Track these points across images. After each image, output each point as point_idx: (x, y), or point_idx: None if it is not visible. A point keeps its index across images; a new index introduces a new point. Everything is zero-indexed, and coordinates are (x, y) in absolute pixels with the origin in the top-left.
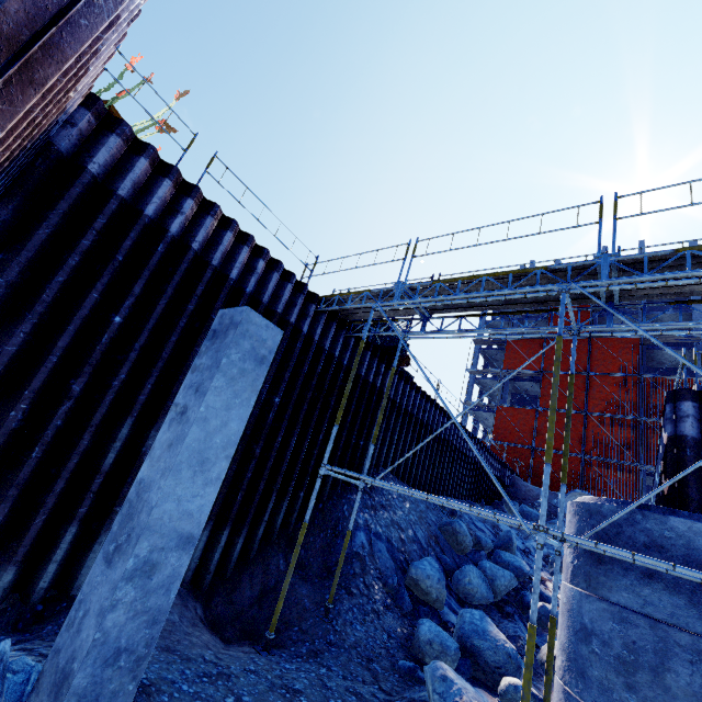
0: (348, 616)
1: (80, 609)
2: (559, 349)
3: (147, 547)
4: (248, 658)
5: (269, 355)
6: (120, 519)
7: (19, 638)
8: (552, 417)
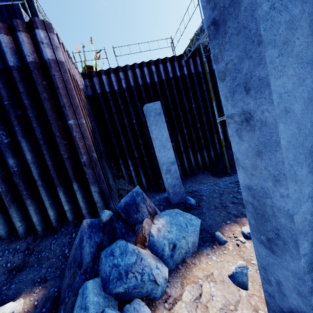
0: None
1: (164, 181)
2: None
3: (165, 167)
4: (224, 179)
5: (160, 111)
6: (159, 165)
7: None
8: None
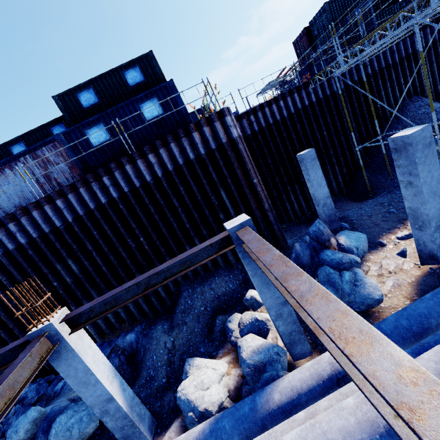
0: None
1: (319, 213)
2: (422, 60)
3: (322, 202)
4: (366, 203)
5: (315, 156)
6: (313, 200)
7: (311, 222)
8: (428, 93)
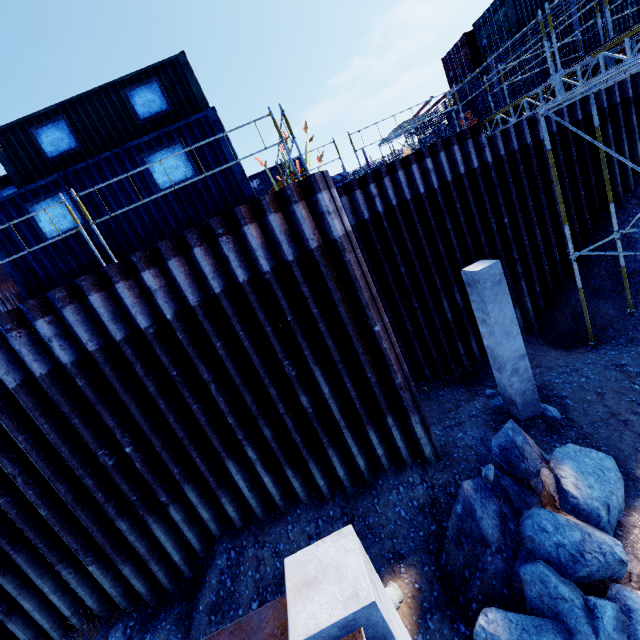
0: None
1: (500, 384)
2: None
3: (510, 366)
4: (584, 357)
5: (501, 277)
6: (490, 359)
7: (474, 381)
8: None
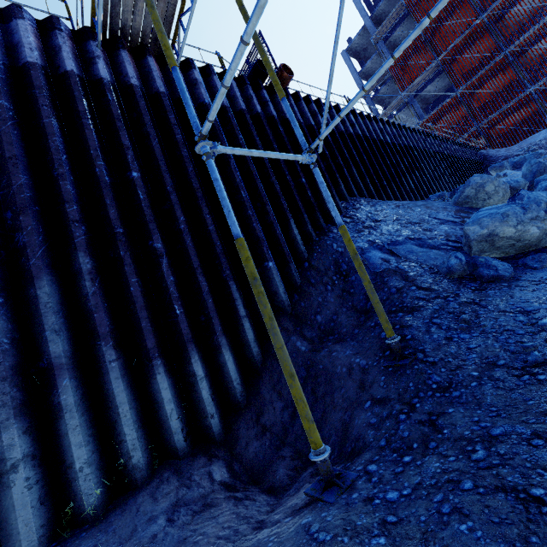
0: (434, 335)
1: None
2: None
3: None
4: (296, 536)
5: None
6: None
7: None
8: None
